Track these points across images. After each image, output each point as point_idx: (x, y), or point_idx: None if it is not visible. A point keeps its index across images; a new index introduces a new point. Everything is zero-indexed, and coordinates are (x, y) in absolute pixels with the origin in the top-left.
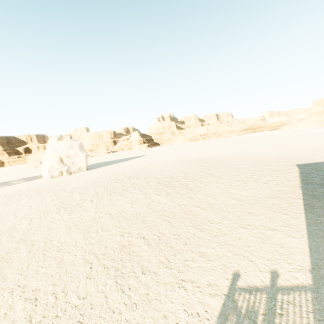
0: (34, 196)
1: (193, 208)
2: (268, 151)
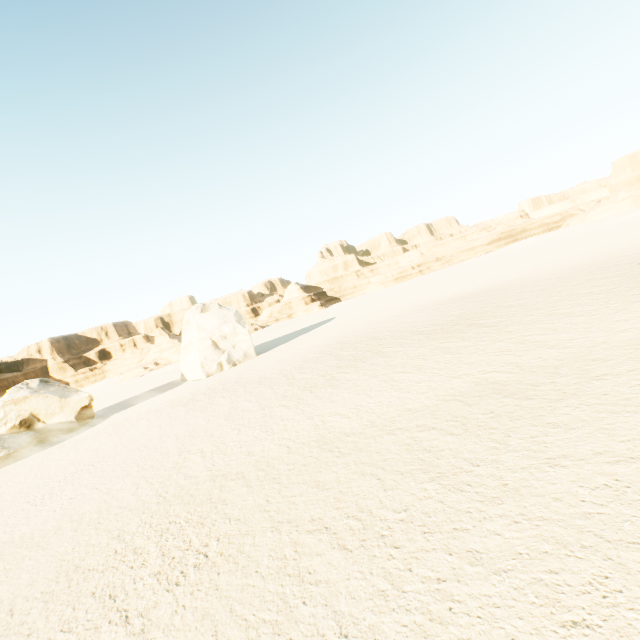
0: (228, 394)
1: (525, 338)
2: (572, 260)
